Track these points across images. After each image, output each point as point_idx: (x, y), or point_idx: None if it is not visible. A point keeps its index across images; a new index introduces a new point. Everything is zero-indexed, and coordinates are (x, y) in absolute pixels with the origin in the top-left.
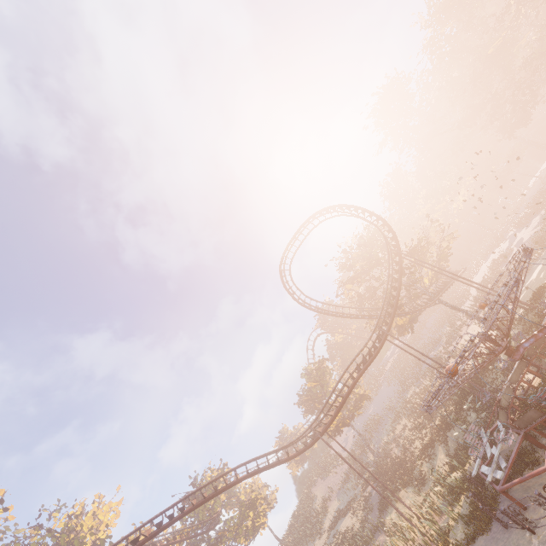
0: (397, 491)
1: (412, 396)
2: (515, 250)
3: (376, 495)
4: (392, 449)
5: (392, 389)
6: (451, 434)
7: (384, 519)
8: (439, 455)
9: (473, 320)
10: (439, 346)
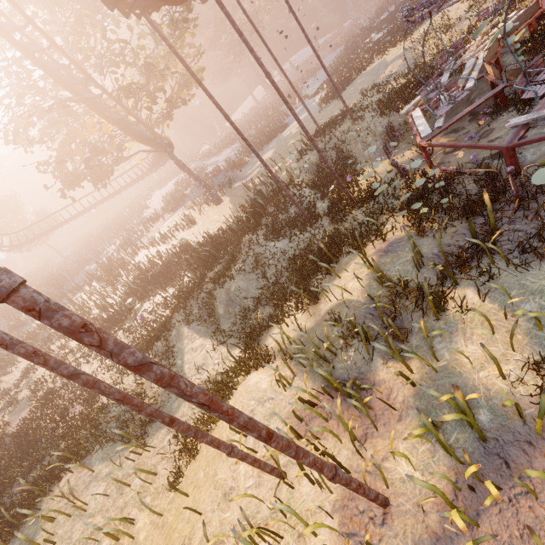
0: (43, 491)
1: None
2: (212, 166)
3: None
4: None
5: None
6: (228, 291)
7: None
8: (189, 344)
9: (173, 214)
10: (103, 257)
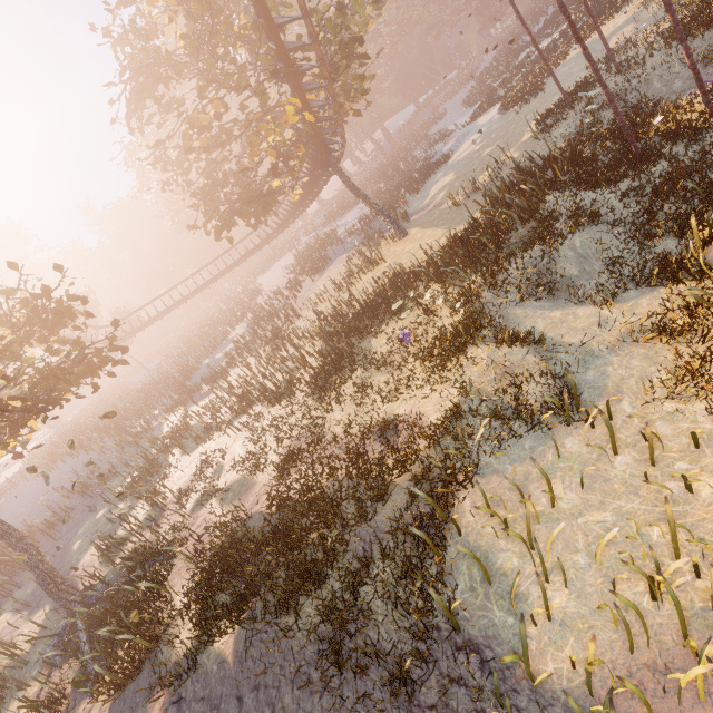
0: (443, 514)
1: (190, 417)
2: (342, 228)
3: (201, 702)
4: (190, 518)
5: (72, 466)
6: (572, 247)
7: (534, 675)
8: (542, 320)
9: (322, 274)
10: (228, 344)
